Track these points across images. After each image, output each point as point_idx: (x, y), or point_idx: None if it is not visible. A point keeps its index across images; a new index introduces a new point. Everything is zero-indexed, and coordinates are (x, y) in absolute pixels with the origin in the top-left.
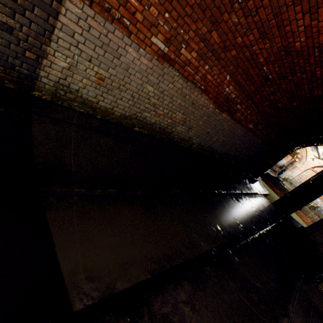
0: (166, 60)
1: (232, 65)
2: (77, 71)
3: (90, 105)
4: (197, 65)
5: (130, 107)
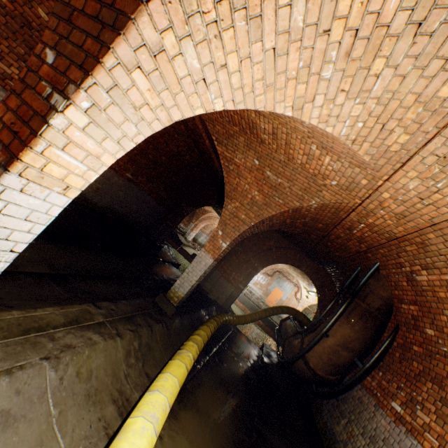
0: None
1: None
2: None
3: None
4: None
5: None
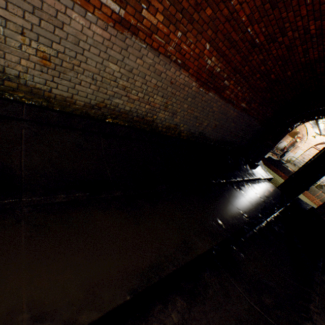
0: (125, 27)
1: (210, 29)
2: (9, 50)
3: (41, 94)
4: (167, 32)
5: (95, 93)
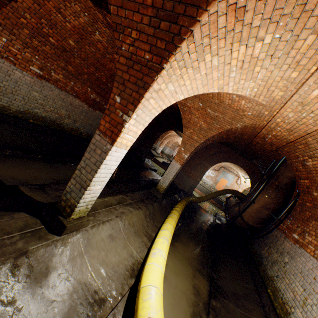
0: (43, 78)
1: (89, 83)
2: None
3: None
4: (66, 82)
5: (24, 105)
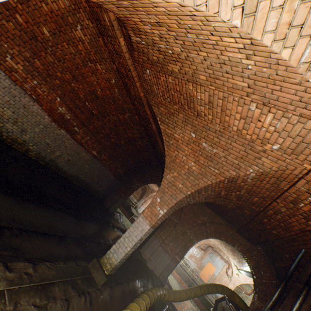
0: None
1: (60, 91)
2: None
3: None
4: (26, 77)
5: None
